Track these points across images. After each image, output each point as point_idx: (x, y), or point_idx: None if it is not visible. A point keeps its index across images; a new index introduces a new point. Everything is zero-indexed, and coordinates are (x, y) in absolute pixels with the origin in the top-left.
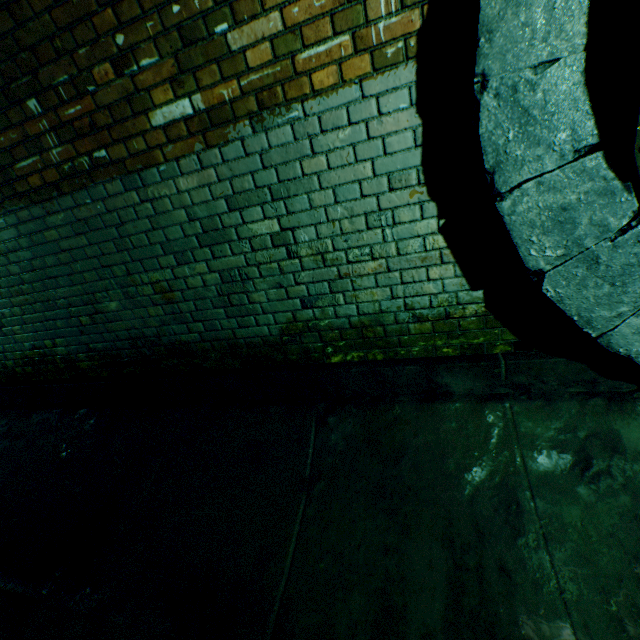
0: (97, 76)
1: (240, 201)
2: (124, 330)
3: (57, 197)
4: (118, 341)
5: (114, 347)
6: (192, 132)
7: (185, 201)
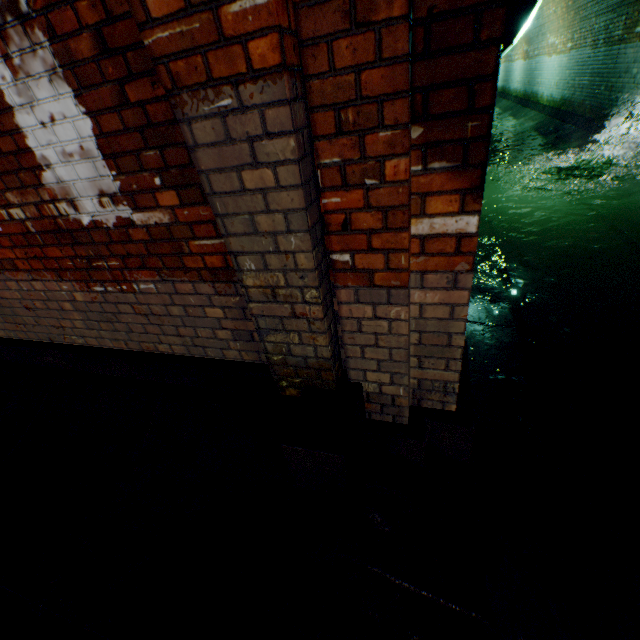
0: (634, 15)
1: (634, 61)
2: (598, 100)
3: (613, 47)
4: (595, 104)
5: (593, 106)
6: (638, 37)
7: (628, 57)
